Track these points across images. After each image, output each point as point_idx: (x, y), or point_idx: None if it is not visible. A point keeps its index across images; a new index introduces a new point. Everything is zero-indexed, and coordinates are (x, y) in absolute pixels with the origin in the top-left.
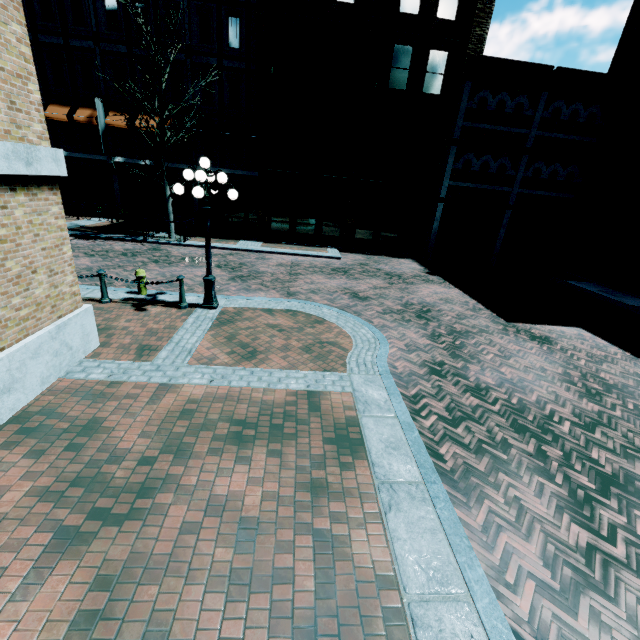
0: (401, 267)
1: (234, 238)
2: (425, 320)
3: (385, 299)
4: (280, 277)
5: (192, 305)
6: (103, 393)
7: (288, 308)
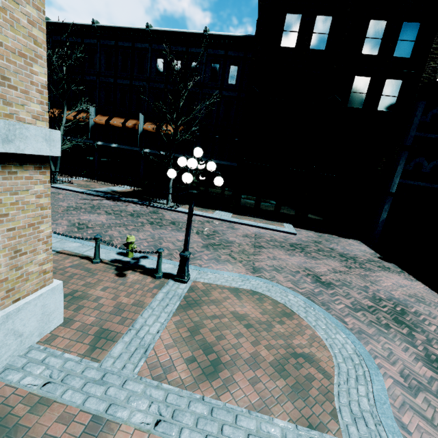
0: (352, 248)
1: (212, 208)
2: (406, 328)
3: (349, 288)
4: (246, 248)
5: (166, 274)
6: (19, 423)
7: (254, 289)
